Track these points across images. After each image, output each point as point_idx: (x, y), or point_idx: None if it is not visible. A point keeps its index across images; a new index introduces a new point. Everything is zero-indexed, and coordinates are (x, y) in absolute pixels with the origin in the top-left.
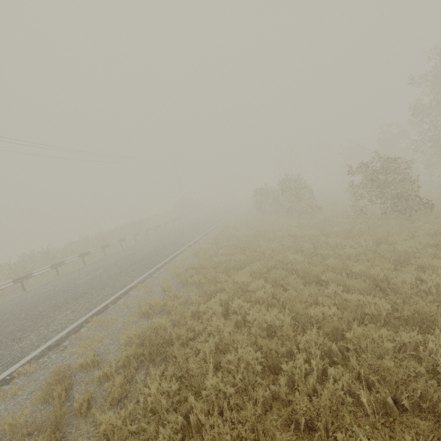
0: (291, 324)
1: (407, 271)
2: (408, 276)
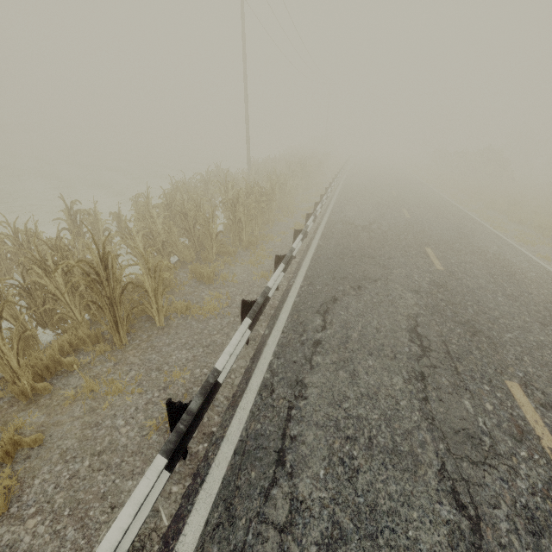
0: None
1: None
2: None
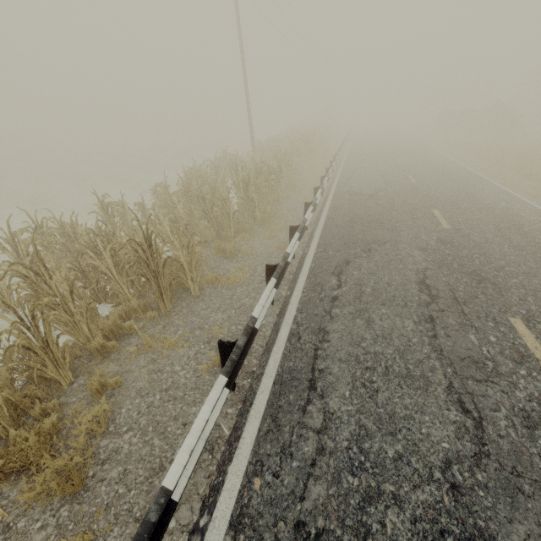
0: None
1: None
2: None
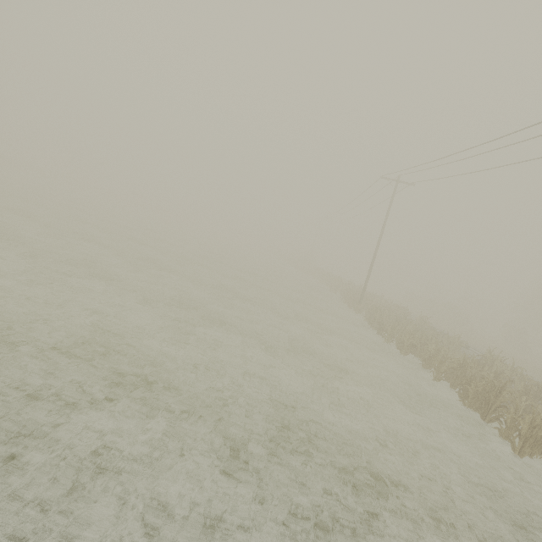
0: None
1: None
2: None
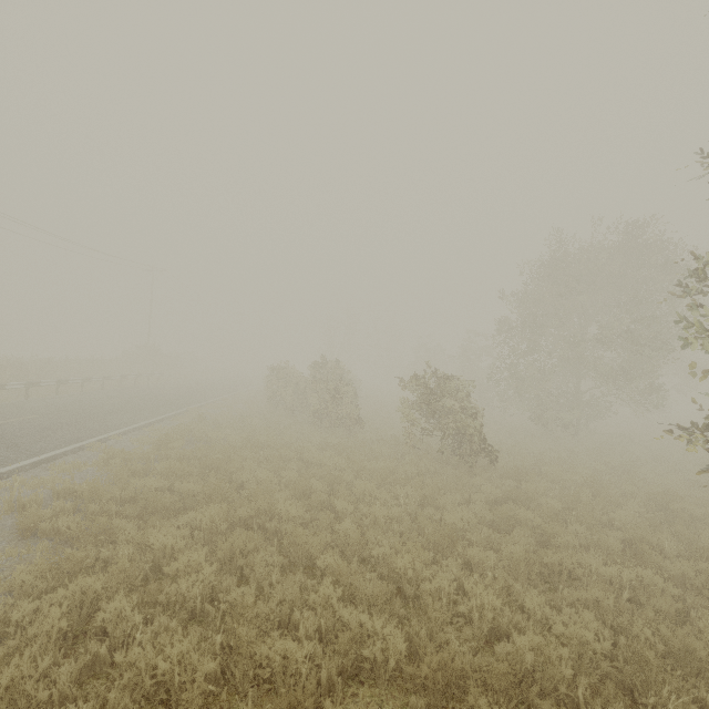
0: (203, 689)
1: (449, 566)
2: (446, 582)
